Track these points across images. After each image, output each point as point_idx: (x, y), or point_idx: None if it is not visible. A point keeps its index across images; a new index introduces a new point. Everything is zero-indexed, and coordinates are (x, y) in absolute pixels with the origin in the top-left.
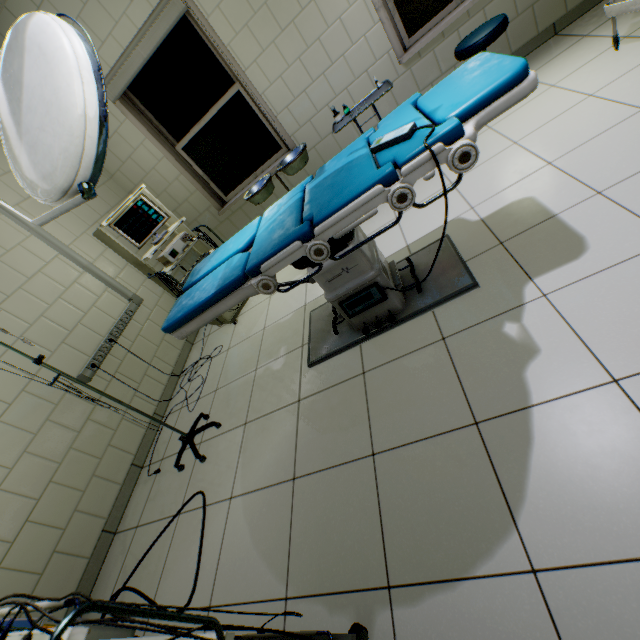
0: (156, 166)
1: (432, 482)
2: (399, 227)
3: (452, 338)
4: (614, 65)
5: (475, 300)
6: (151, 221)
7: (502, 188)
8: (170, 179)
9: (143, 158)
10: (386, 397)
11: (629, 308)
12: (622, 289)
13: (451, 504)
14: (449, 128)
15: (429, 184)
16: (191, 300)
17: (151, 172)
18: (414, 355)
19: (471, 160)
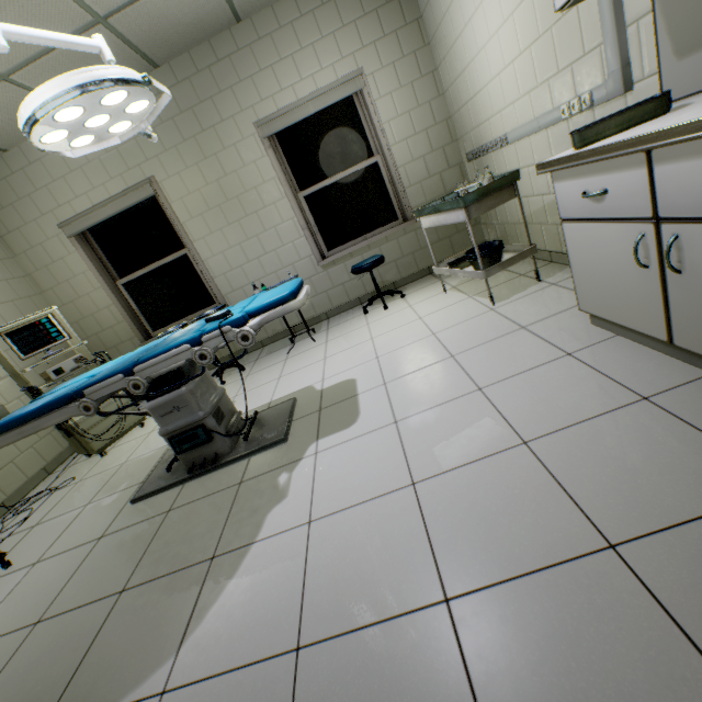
0: (91, 292)
1: (148, 615)
2: (276, 386)
3: (246, 482)
4: (440, 302)
5: (279, 452)
6: (49, 338)
7: (346, 369)
8: (101, 306)
9: (81, 284)
10: (170, 534)
11: (349, 467)
12: (354, 453)
13: (148, 635)
14: (235, 317)
15: (314, 356)
16: (21, 411)
17: (84, 296)
18: (214, 496)
19: (251, 340)
